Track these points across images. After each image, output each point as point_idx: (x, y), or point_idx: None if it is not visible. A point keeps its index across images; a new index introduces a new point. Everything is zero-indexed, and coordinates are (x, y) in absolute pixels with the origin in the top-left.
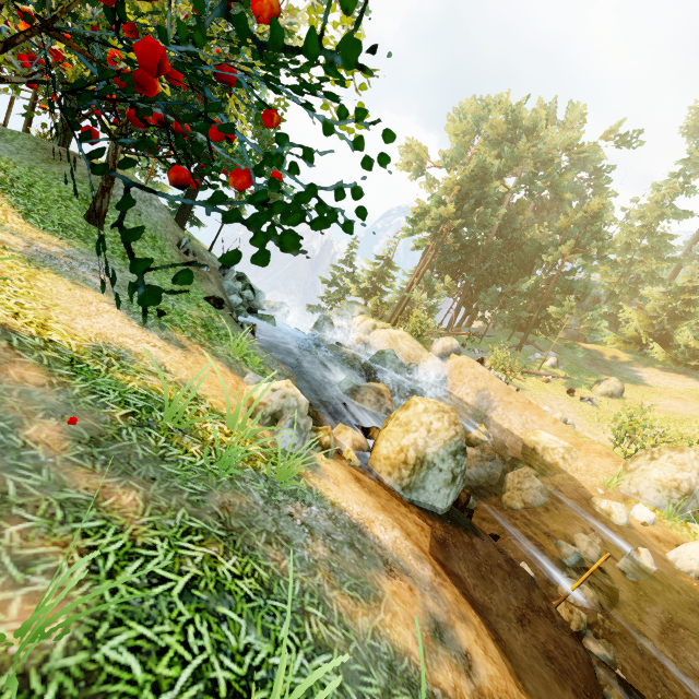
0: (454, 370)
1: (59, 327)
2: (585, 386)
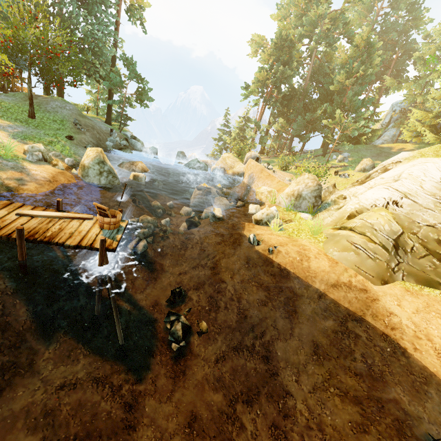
0: (246, 168)
1: None
2: (354, 168)
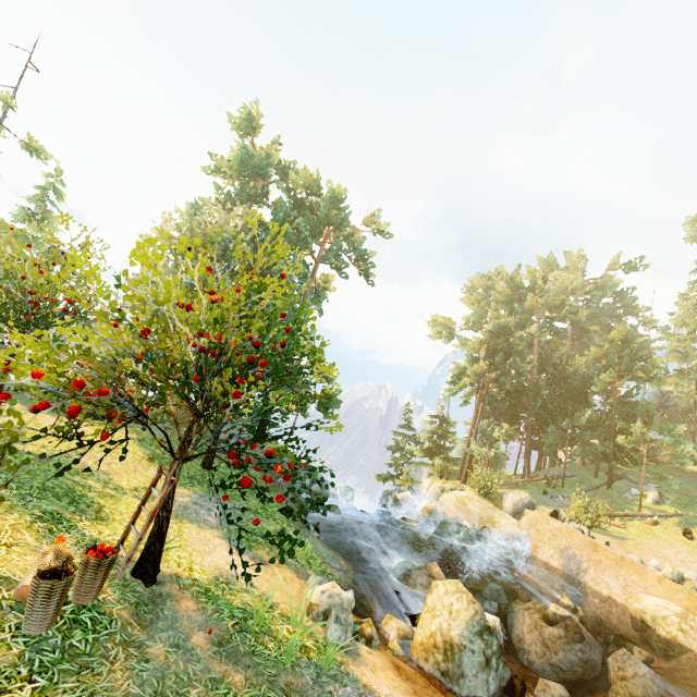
0: (531, 528)
1: (197, 567)
2: None
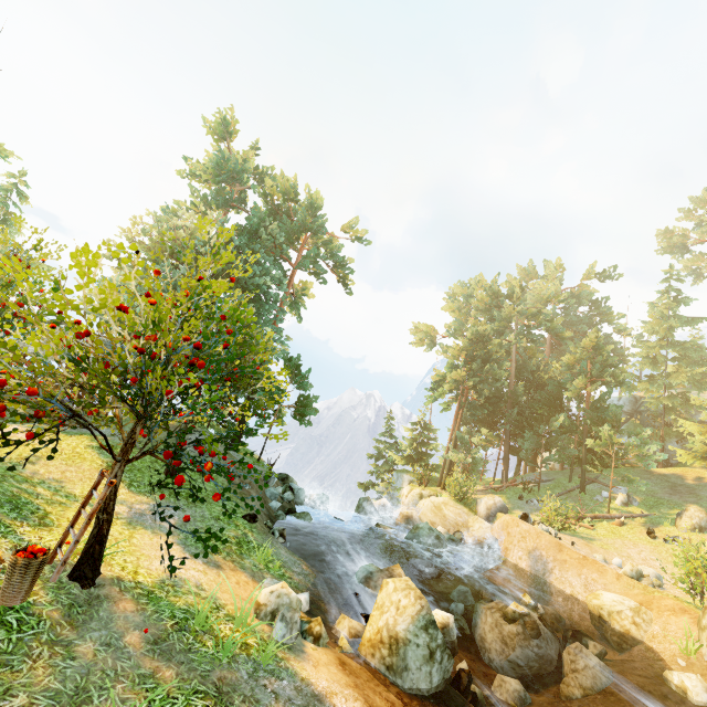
0: (503, 532)
1: (143, 570)
2: (669, 521)
